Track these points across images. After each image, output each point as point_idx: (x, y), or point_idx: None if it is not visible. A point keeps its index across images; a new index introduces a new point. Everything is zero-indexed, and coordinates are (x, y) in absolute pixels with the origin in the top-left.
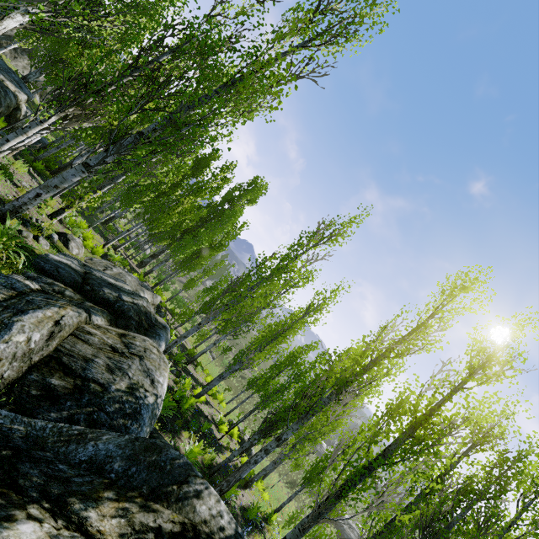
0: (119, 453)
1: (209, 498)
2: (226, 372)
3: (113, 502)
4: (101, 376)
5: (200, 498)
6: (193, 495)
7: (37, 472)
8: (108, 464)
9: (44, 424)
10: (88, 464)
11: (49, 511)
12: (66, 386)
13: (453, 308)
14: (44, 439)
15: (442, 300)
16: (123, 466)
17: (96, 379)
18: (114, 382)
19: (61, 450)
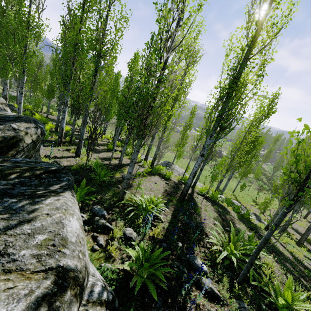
0: None
1: None
2: (58, 107)
3: None
4: None
5: None
6: None
7: None
8: None
9: None
10: None
11: None
12: None
13: None
14: None
15: None
16: None
17: None
18: None
19: None
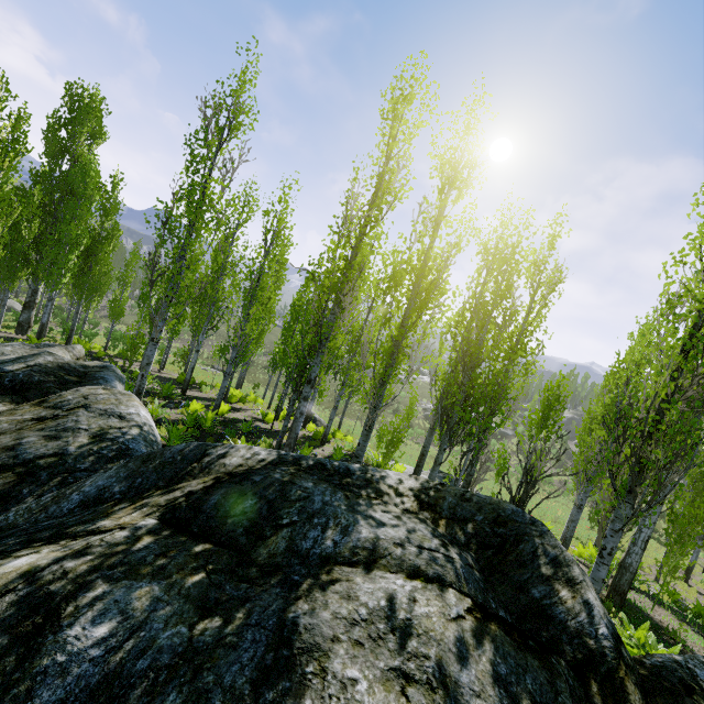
0: (113, 481)
1: (238, 452)
2: (227, 367)
3: (128, 508)
4: (46, 449)
5: (228, 456)
6: (218, 459)
7: (13, 539)
8: (106, 494)
9: (3, 518)
10: (81, 507)
11: (44, 545)
12: (6, 482)
13: (404, 133)
14: (11, 524)
15: (392, 131)
16: (125, 486)
17: (41, 455)
18: (68, 444)
19: (41, 517)
